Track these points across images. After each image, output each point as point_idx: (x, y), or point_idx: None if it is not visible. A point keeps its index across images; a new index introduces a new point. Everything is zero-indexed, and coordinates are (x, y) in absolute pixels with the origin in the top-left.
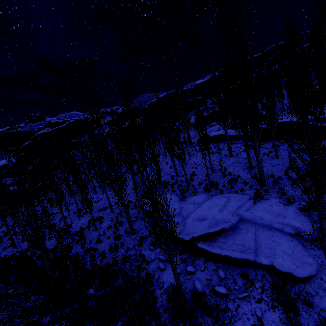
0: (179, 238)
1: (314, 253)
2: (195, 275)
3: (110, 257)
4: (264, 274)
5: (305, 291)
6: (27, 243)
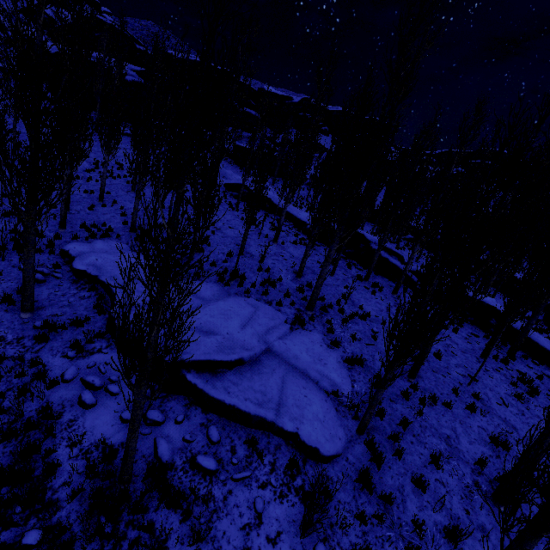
0: None
1: (346, 424)
2: (161, 429)
3: None
4: (280, 443)
5: (326, 475)
6: None
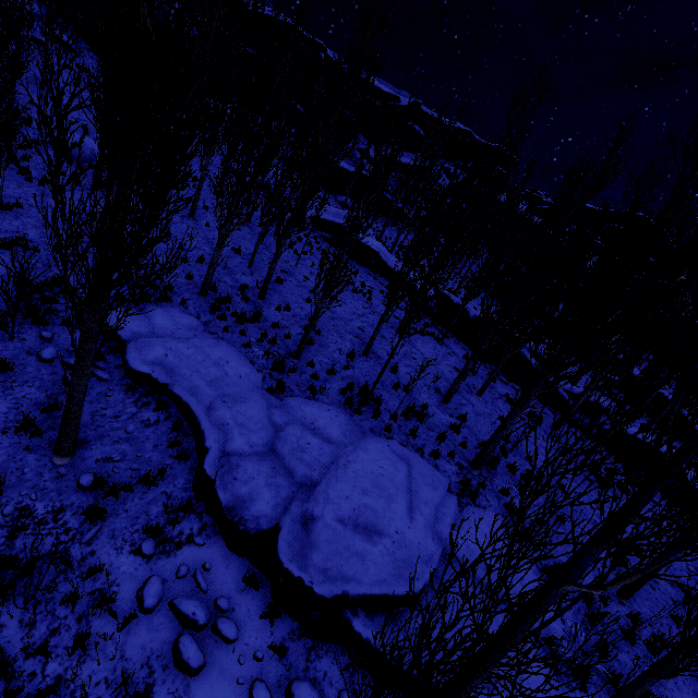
0: (295, 578)
1: None
2: None
3: None
4: None
5: None
6: None
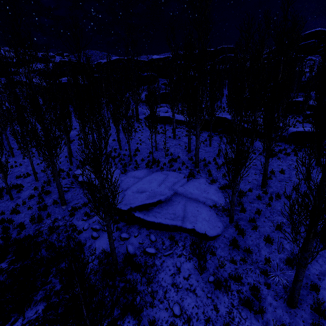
0: (116, 208)
1: (222, 219)
2: (128, 241)
3: (32, 229)
4: (186, 236)
5: (212, 246)
6: None
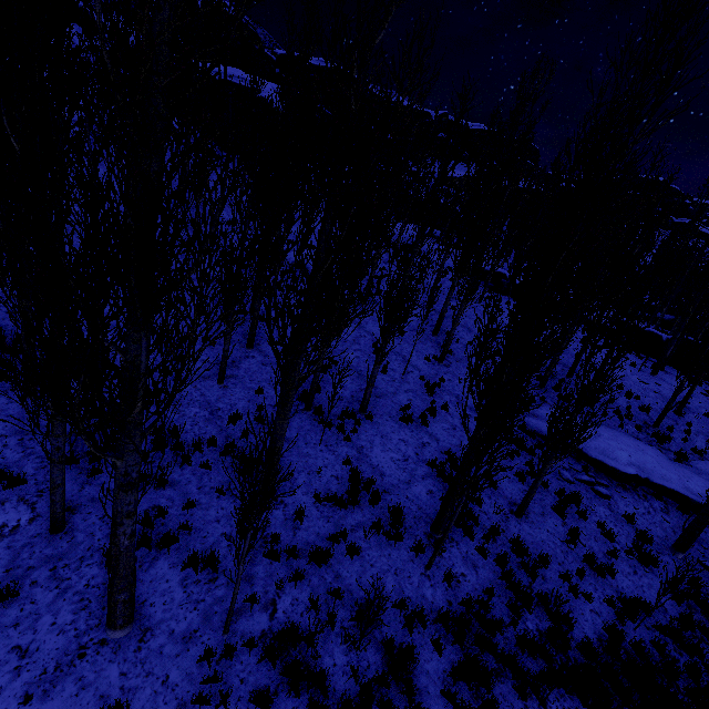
0: None
1: None
2: None
3: None
4: None
5: None
6: (178, 575)
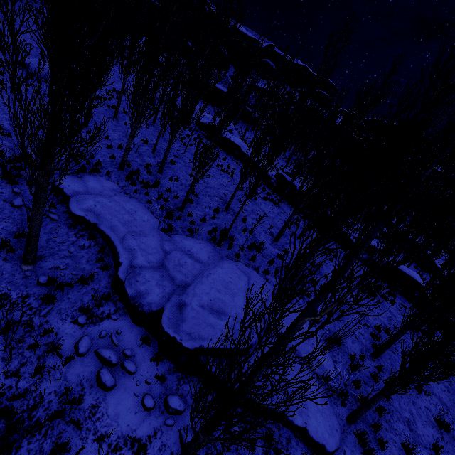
0: (171, 337)
1: (337, 411)
2: (183, 419)
3: None
4: (289, 436)
5: None
6: None
